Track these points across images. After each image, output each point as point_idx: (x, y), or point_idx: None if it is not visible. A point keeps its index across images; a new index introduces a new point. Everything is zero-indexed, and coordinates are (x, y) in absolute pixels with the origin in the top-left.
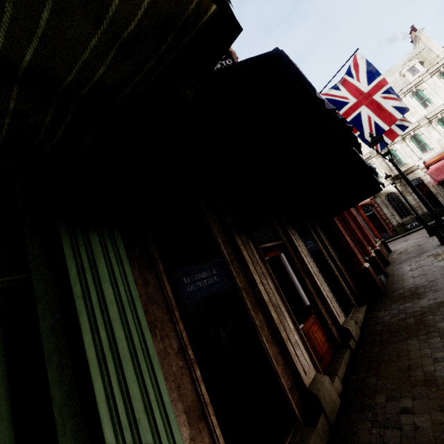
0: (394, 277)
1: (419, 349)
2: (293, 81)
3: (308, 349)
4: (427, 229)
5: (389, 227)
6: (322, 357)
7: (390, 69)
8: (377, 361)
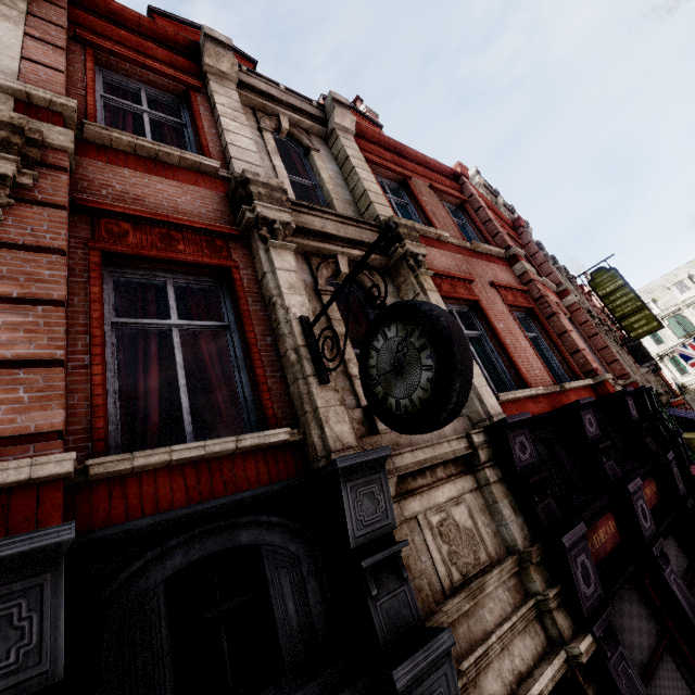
0: None
1: None
2: None
3: None
4: None
5: None
6: None
7: (694, 259)
8: None
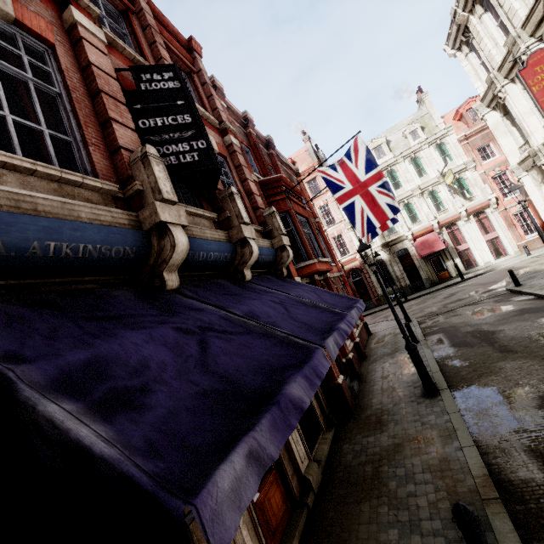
0: (366, 385)
1: (368, 522)
2: (222, 460)
3: (259, 534)
4: (405, 315)
5: (374, 295)
6: (276, 530)
7: (394, 126)
8: (330, 534)
